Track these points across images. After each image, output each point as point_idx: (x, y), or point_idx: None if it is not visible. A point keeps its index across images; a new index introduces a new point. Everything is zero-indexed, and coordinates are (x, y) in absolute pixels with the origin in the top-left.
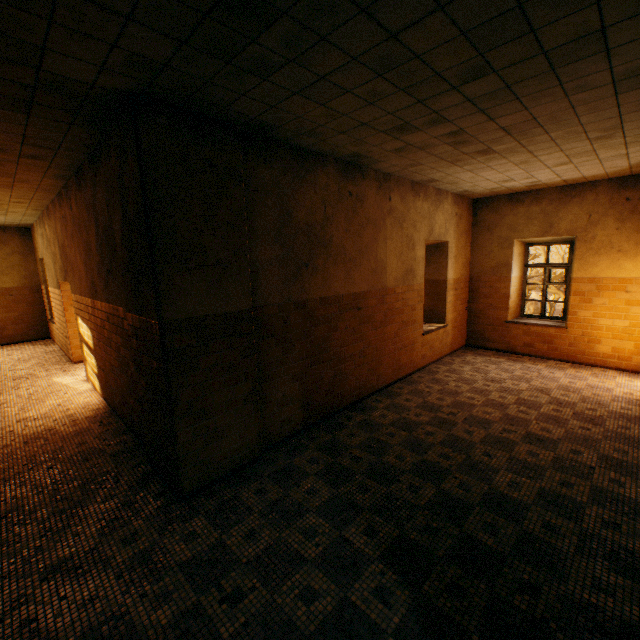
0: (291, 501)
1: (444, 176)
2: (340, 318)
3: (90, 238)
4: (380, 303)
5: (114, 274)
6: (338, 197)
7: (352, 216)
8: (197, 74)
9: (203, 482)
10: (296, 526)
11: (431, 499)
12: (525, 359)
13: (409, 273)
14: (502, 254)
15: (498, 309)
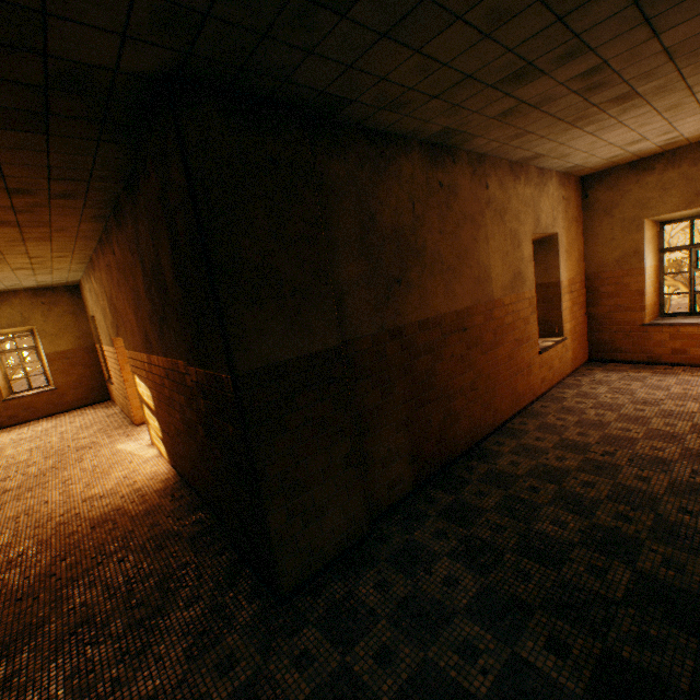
0: (426, 598)
1: (554, 147)
2: (444, 344)
3: (137, 283)
4: (487, 320)
5: (168, 321)
6: (427, 190)
7: (445, 213)
8: (250, 24)
9: (305, 575)
10: (444, 639)
11: (630, 588)
12: (677, 370)
13: (517, 278)
14: (629, 240)
15: (630, 310)
